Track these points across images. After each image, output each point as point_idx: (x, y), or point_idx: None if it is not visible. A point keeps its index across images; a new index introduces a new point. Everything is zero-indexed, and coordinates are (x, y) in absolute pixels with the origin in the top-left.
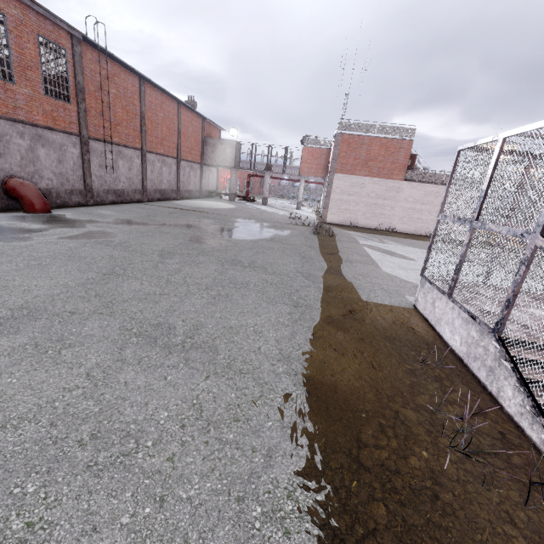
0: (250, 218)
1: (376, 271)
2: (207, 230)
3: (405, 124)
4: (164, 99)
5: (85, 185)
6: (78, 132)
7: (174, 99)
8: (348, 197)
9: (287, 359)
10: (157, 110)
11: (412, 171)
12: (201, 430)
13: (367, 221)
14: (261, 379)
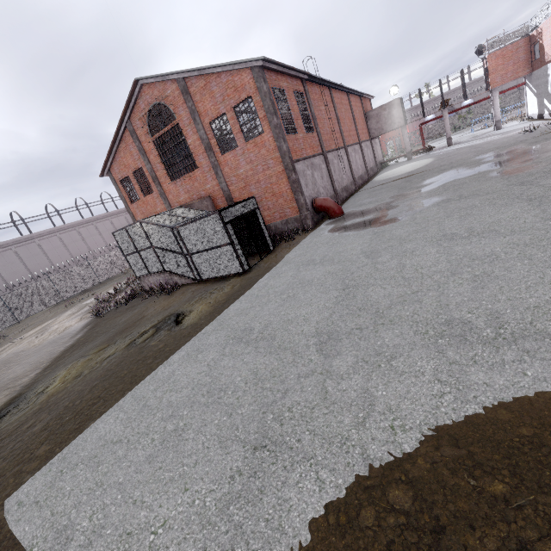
0: (481, 153)
1: None
2: (487, 170)
3: None
4: (340, 96)
5: (334, 190)
6: (321, 151)
7: (345, 91)
8: None
9: None
10: (340, 107)
11: None
12: None
13: None
14: None
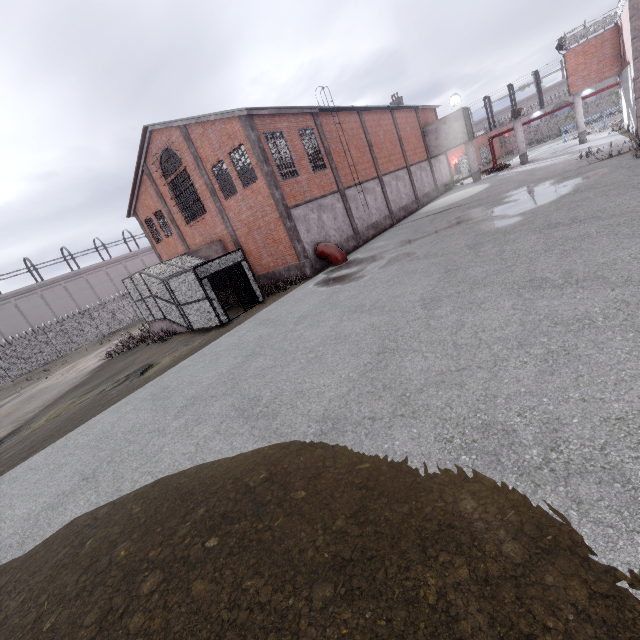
0: (521, 185)
1: None
2: (487, 216)
3: None
4: (379, 116)
5: (353, 230)
6: (337, 188)
7: (387, 110)
8: None
9: None
10: (377, 131)
11: None
12: (637, 308)
13: None
14: None
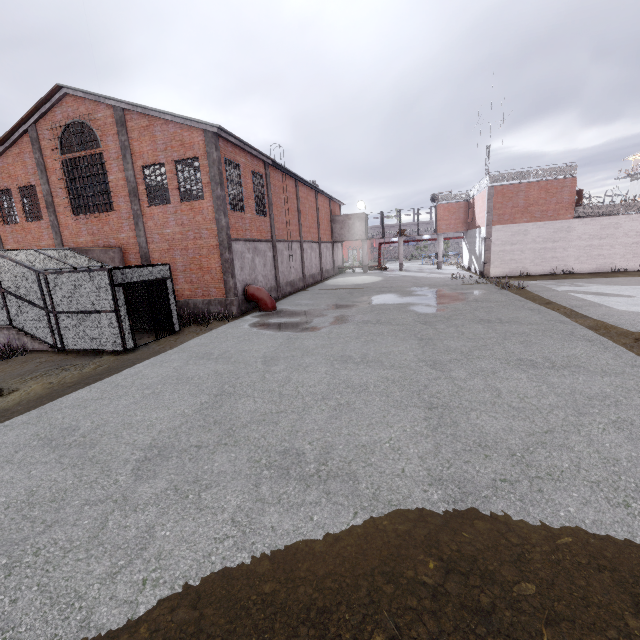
0: (417, 285)
1: (613, 310)
2: (411, 302)
3: (564, 163)
4: (308, 192)
5: (276, 282)
6: (271, 238)
7: (314, 189)
8: (510, 247)
9: (636, 366)
10: (305, 202)
11: (581, 207)
12: (639, 393)
13: (537, 268)
14: (636, 375)
